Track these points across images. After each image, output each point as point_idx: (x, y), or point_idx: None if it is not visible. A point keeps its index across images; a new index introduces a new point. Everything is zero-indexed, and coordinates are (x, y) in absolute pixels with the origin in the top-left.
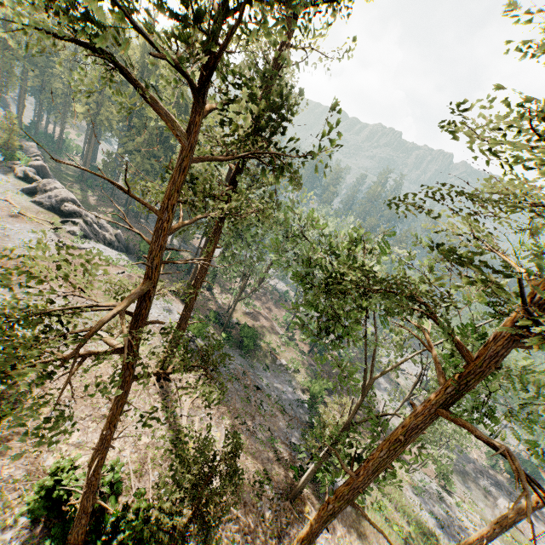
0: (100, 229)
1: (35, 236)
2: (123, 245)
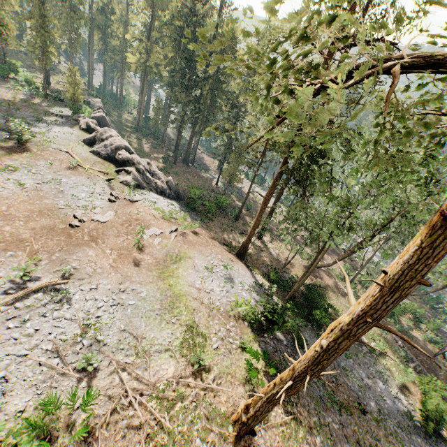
0: (152, 177)
1: (88, 189)
2: (173, 192)
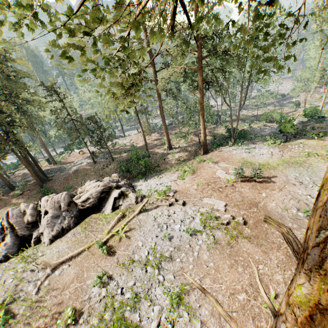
0: None
1: (164, 225)
2: None
